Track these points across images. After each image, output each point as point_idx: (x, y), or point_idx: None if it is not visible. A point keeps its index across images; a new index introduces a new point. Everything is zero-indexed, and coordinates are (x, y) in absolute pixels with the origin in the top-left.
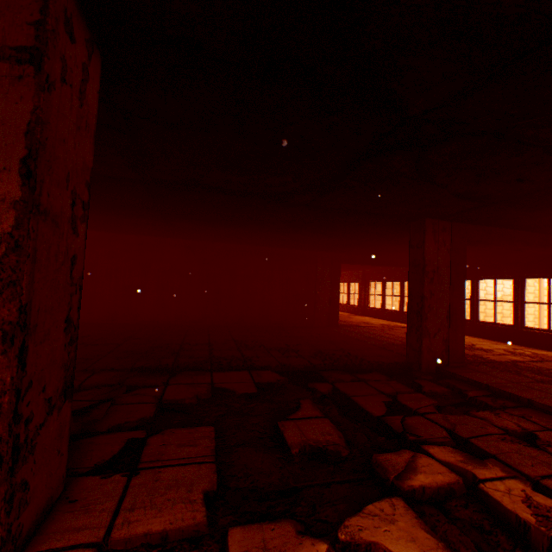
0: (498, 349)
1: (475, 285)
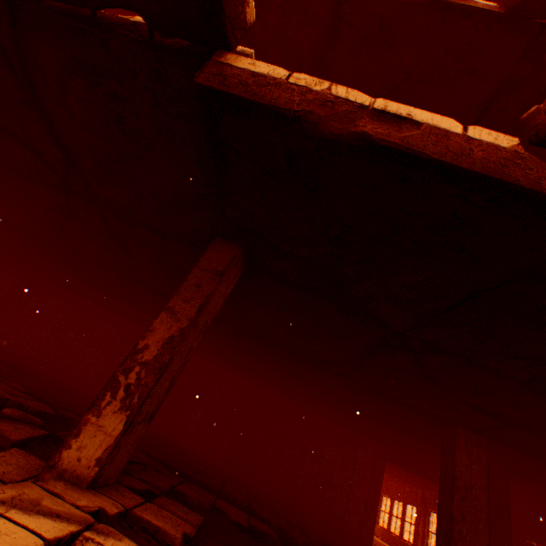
0: None
1: None
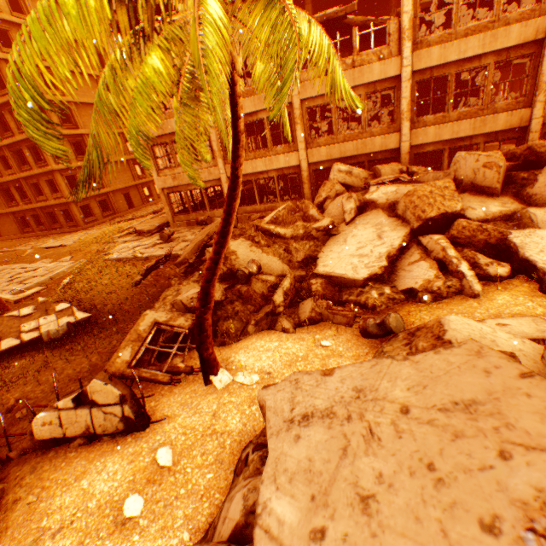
0: None
1: None
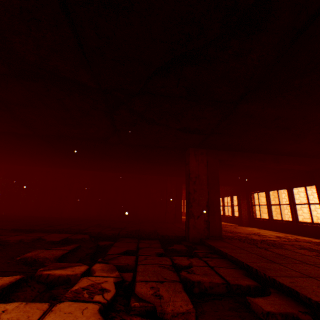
0: (272, 235)
1: (267, 194)
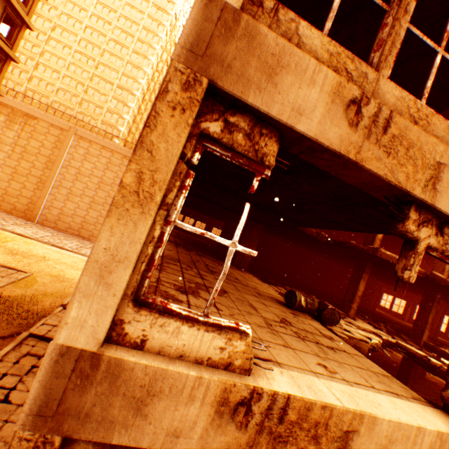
0: (440, 338)
1: None
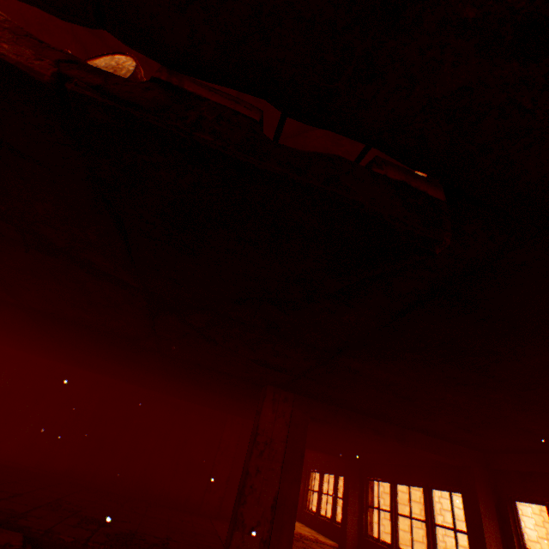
0: None
1: (393, 489)
